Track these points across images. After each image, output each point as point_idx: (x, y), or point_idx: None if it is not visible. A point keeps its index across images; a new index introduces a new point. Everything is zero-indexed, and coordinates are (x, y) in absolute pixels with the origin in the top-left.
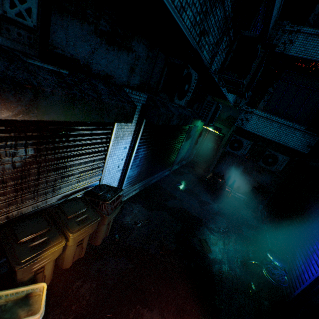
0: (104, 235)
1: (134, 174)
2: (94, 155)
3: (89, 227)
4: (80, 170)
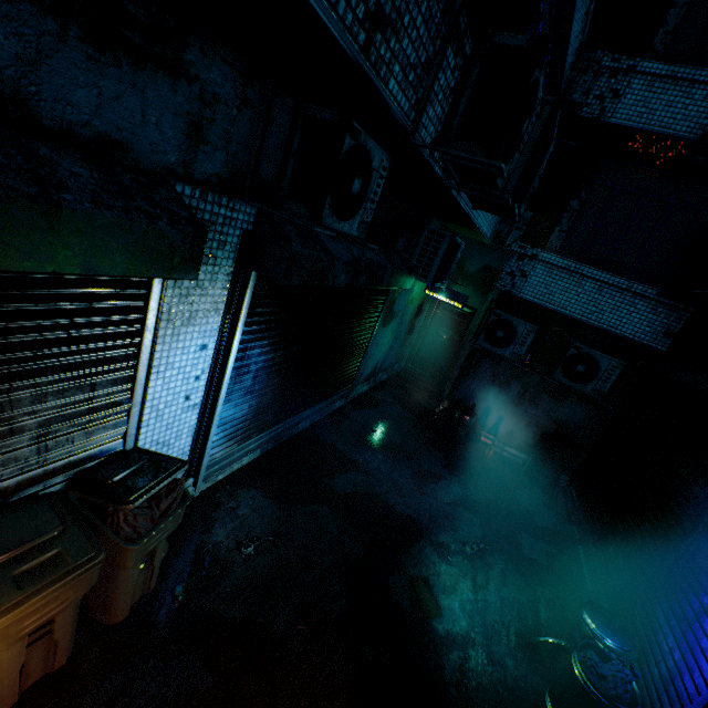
0: (143, 590)
1: (242, 413)
2: (93, 371)
3: (59, 588)
4: (44, 415)
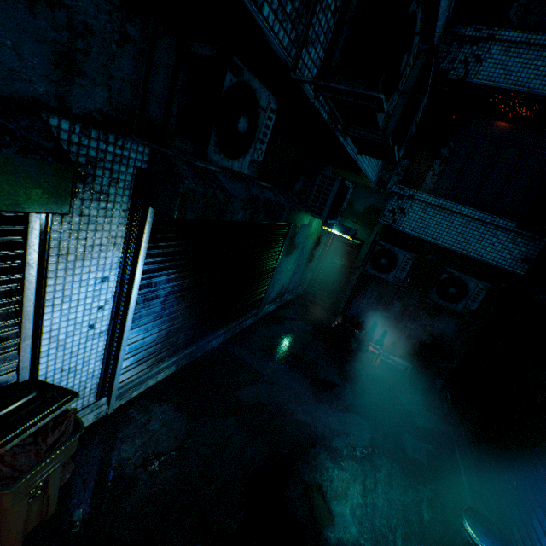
0: (40, 517)
1: (153, 336)
2: None
3: None
4: None
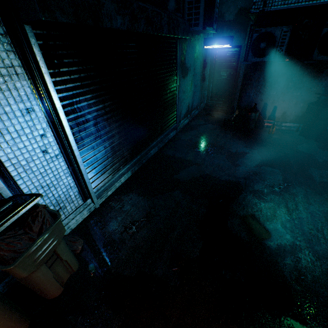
0: (69, 272)
1: (101, 153)
2: None
3: None
4: None
